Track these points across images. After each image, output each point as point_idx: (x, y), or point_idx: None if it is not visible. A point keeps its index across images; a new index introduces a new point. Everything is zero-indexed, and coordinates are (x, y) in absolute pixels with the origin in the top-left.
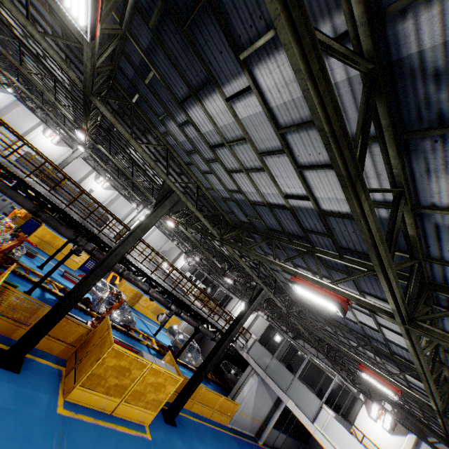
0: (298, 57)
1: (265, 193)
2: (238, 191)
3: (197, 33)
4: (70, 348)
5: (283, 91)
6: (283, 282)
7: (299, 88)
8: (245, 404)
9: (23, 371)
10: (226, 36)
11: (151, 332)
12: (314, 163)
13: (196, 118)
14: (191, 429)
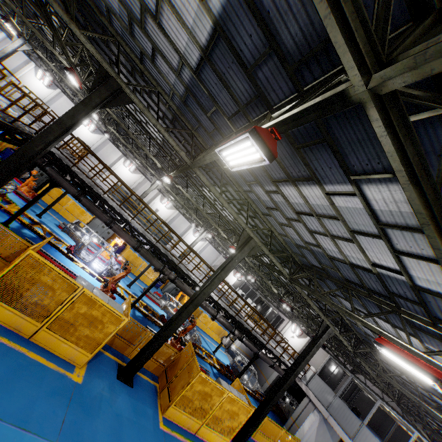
0: (439, 244)
1: (348, 255)
2: (317, 245)
3: (309, 153)
4: (161, 366)
5: (390, 204)
6: (350, 321)
7: (409, 207)
8: (305, 440)
9: (134, 385)
10: (340, 164)
11: (210, 349)
12: (414, 253)
13: (287, 193)
14: None
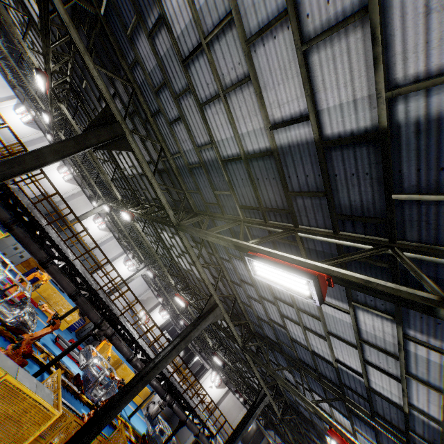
0: None
1: (313, 345)
2: (282, 325)
3: None
4: None
5: (378, 331)
6: (284, 387)
7: (394, 340)
8: None
9: None
10: (347, 291)
11: (125, 412)
12: (381, 367)
13: None
14: None
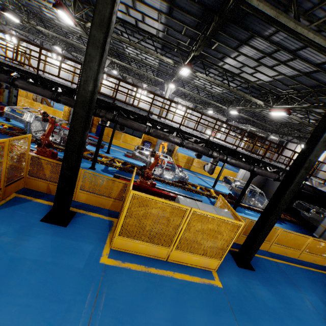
0: None
1: None
2: None
3: None
4: (117, 202)
5: None
6: None
7: None
8: None
9: (71, 224)
10: None
11: (209, 185)
12: None
13: None
14: (275, 272)
